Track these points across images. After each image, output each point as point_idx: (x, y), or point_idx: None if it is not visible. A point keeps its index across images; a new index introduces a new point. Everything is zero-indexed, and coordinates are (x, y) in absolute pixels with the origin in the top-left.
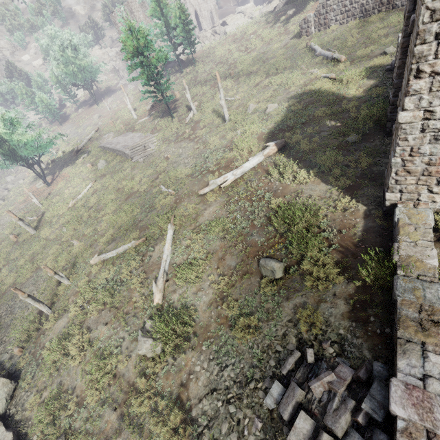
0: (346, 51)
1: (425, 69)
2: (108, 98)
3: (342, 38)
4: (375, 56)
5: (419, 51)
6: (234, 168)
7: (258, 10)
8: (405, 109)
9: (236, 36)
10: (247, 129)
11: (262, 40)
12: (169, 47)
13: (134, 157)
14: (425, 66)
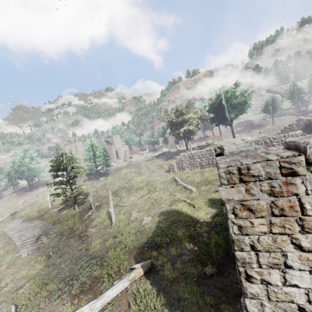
0: (195, 185)
1: (254, 275)
2: (41, 188)
3: (192, 177)
4: (213, 192)
5: (240, 256)
6: (98, 292)
7: (150, 154)
8: (250, 311)
9: (135, 165)
10: (122, 240)
11: (149, 169)
12: (92, 166)
13: (21, 249)
14: (252, 271)
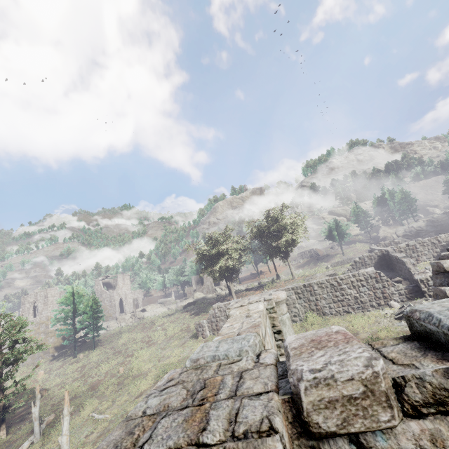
0: None
1: None
2: None
3: None
4: None
5: None
6: None
7: (176, 303)
8: None
9: (146, 324)
10: None
11: (166, 333)
12: (68, 331)
13: None
14: None
